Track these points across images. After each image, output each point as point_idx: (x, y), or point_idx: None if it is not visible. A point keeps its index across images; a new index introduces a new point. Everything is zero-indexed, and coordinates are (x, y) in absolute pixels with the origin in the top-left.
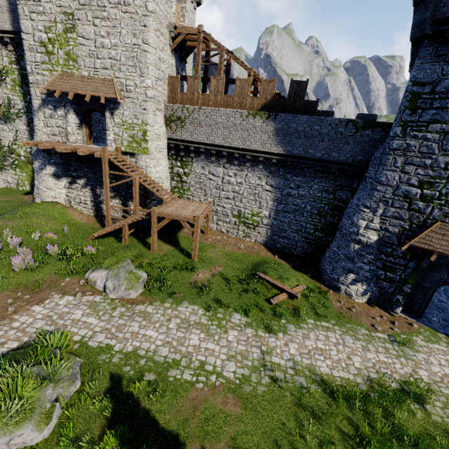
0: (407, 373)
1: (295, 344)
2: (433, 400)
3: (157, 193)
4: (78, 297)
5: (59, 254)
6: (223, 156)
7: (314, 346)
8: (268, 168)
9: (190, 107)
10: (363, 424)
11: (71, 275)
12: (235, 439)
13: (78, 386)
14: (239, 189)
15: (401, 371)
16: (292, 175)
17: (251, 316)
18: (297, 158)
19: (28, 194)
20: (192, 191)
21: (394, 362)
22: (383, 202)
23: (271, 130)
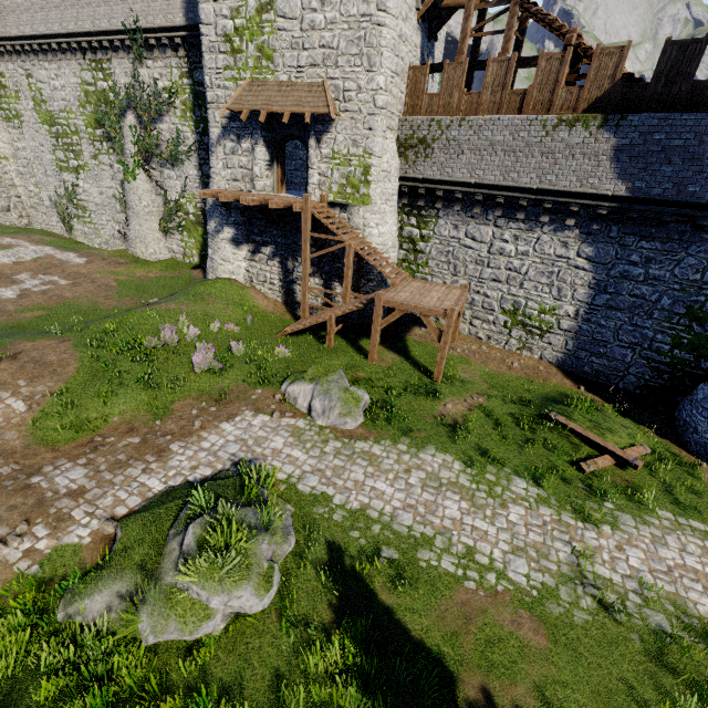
0: None
1: (639, 551)
2: None
3: (381, 269)
4: (275, 417)
5: (245, 354)
6: (496, 206)
7: (679, 563)
8: (585, 226)
9: (444, 119)
10: None
11: (263, 385)
12: (542, 688)
13: (292, 545)
14: (520, 264)
15: None
16: (639, 237)
17: (546, 486)
18: (657, 204)
19: (197, 269)
20: (432, 268)
21: None
22: None
23: (606, 149)
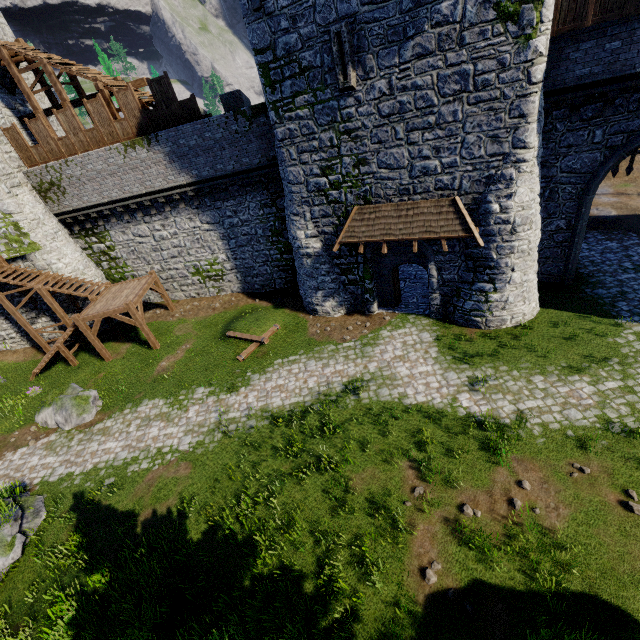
0: (357, 372)
1: (255, 392)
2: (371, 386)
3: (76, 293)
4: (31, 445)
5: (1, 411)
6: (135, 210)
7: (274, 386)
8: (192, 204)
9: (54, 164)
10: (297, 434)
11: (21, 427)
12: (182, 493)
13: (44, 516)
14: (178, 241)
15: (352, 373)
16: (221, 201)
17: (216, 383)
18: (212, 181)
19: None
20: (132, 266)
21: (349, 366)
22: (305, 204)
23: (163, 157)
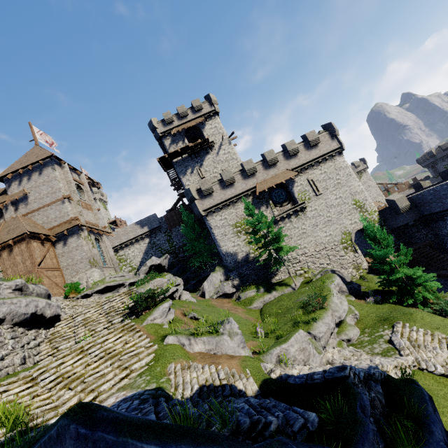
0: None
1: None
2: None
3: None
4: None
5: None
6: None
7: None
8: None
9: None
10: None
11: None
12: None
13: None
14: None
15: None
16: None
17: None
18: None
19: None
20: None
21: None
22: None
23: None
